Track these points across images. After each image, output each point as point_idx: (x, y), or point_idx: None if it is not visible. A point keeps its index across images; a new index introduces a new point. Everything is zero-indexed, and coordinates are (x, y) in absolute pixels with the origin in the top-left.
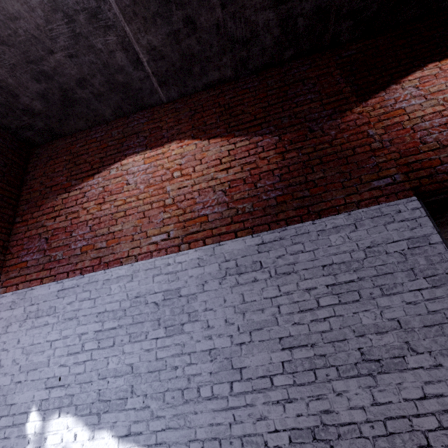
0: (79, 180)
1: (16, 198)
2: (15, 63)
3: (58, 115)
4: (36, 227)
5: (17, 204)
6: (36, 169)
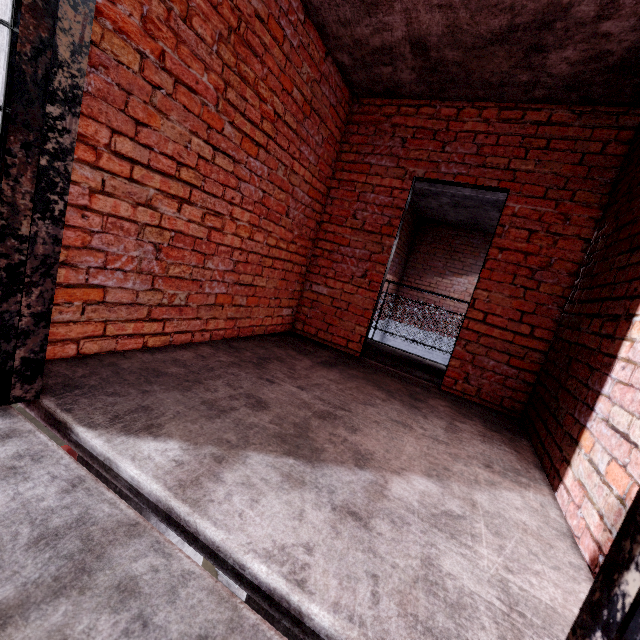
0: (451, 272)
1: (406, 263)
2: (465, 215)
3: (459, 223)
4: (416, 291)
5: (406, 266)
6: (421, 244)
